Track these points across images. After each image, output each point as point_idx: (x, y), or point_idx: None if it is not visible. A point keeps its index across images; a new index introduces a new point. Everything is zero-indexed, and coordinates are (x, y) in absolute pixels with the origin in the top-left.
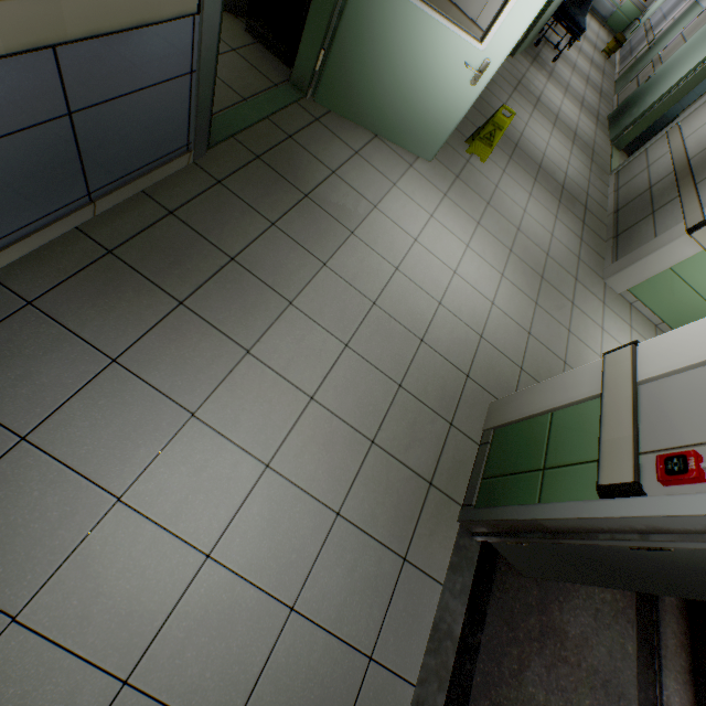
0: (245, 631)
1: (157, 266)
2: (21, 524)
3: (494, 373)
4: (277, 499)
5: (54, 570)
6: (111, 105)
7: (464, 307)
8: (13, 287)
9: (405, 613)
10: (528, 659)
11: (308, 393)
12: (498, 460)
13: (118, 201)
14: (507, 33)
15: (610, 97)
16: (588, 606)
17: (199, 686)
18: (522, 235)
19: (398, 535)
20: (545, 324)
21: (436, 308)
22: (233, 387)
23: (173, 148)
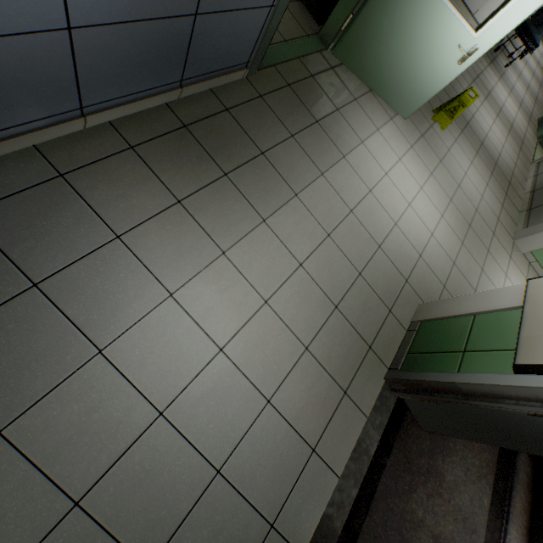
0: (237, 406)
1: (213, 144)
2: (111, 292)
3: (425, 284)
4: (269, 326)
5: (127, 328)
6: (220, 16)
7: (412, 231)
8: (123, 134)
9: (340, 428)
10: (416, 485)
11: (299, 260)
12: (422, 342)
13: (195, 92)
14: (499, 28)
15: (542, 105)
16: (462, 464)
17: (205, 431)
18: (460, 191)
19: (343, 375)
20: (466, 260)
21: (392, 226)
22: (251, 242)
23: (239, 62)
